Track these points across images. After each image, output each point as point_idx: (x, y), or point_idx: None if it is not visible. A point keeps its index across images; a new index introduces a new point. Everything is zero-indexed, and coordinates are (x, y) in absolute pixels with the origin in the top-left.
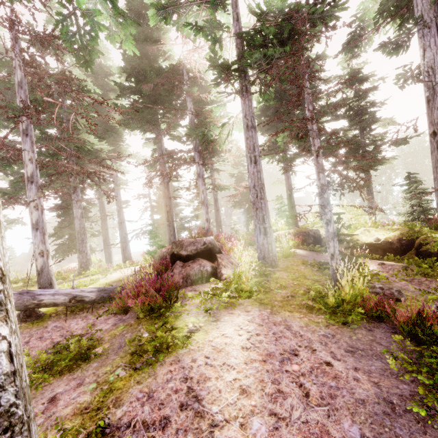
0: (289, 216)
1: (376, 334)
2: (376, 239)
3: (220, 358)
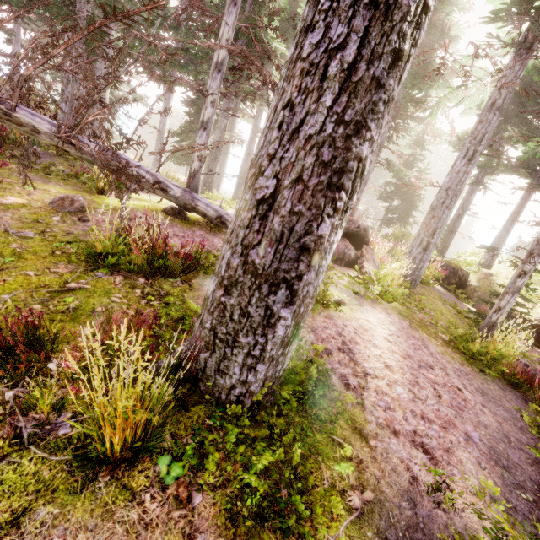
0: (485, 246)
1: (508, 394)
2: (539, 319)
3: (366, 334)
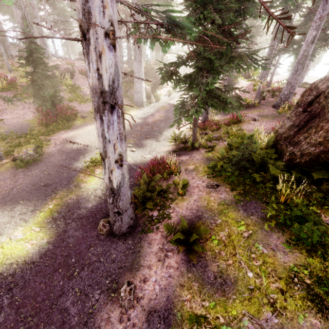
0: None
1: None
2: None
3: None
